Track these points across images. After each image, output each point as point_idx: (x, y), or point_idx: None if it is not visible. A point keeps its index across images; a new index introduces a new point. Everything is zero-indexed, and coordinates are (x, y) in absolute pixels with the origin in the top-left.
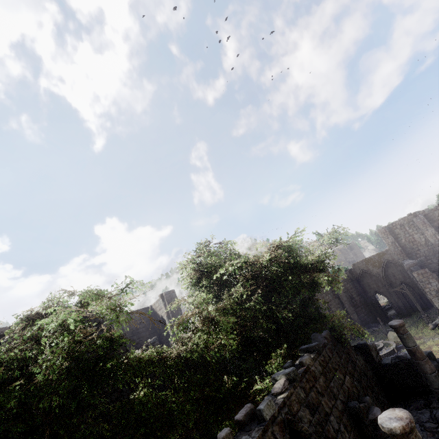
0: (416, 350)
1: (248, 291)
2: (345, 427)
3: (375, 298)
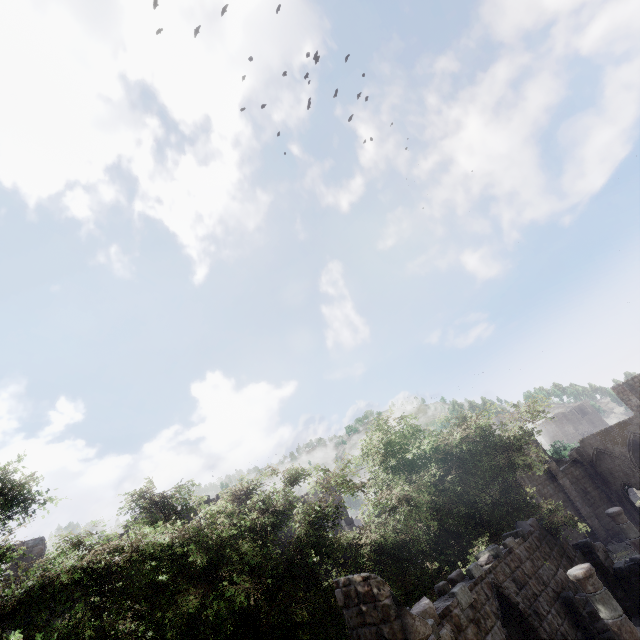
0: (639, 542)
1: (440, 471)
2: (557, 612)
3: (624, 494)
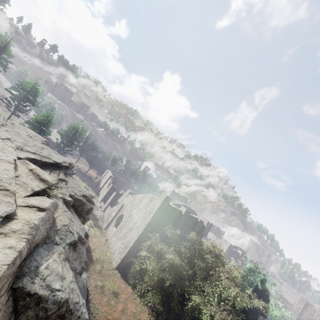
0: None
1: None
2: None
3: None
